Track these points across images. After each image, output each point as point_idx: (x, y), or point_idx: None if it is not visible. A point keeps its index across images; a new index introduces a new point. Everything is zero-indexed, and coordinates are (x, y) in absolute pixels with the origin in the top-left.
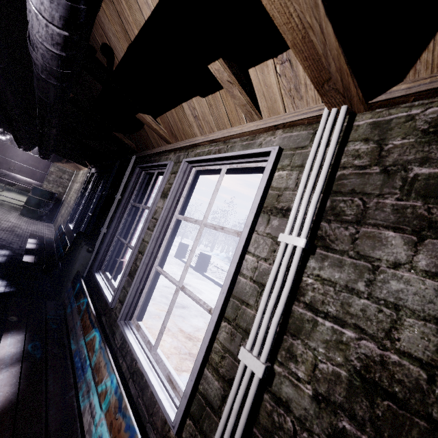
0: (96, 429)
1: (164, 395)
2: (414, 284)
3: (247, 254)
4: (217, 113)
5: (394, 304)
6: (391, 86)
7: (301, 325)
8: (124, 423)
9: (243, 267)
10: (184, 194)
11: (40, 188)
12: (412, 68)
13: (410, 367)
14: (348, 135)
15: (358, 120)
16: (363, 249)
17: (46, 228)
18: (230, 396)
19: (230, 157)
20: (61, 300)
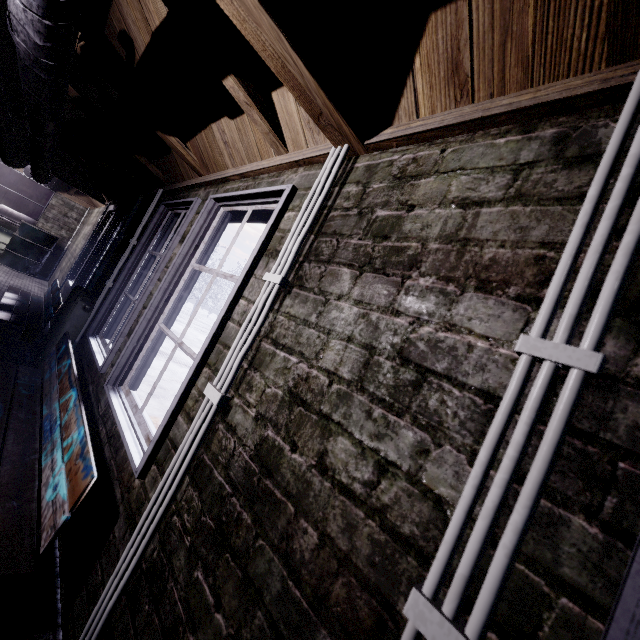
0: (54, 479)
1: (137, 449)
2: (345, 311)
3: (242, 299)
4: (247, 141)
5: (328, 330)
6: (383, 129)
7: (264, 359)
8: (83, 465)
9: (235, 312)
10: (206, 240)
11: (33, 227)
12: (396, 113)
13: (322, 378)
14: (348, 176)
15: (359, 162)
16: (325, 285)
17: (37, 286)
18: (189, 429)
19: (254, 195)
20: (41, 370)
